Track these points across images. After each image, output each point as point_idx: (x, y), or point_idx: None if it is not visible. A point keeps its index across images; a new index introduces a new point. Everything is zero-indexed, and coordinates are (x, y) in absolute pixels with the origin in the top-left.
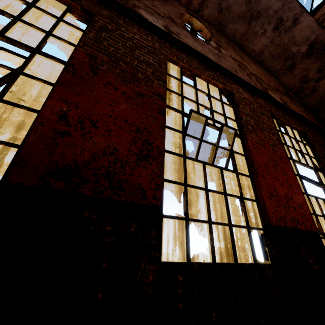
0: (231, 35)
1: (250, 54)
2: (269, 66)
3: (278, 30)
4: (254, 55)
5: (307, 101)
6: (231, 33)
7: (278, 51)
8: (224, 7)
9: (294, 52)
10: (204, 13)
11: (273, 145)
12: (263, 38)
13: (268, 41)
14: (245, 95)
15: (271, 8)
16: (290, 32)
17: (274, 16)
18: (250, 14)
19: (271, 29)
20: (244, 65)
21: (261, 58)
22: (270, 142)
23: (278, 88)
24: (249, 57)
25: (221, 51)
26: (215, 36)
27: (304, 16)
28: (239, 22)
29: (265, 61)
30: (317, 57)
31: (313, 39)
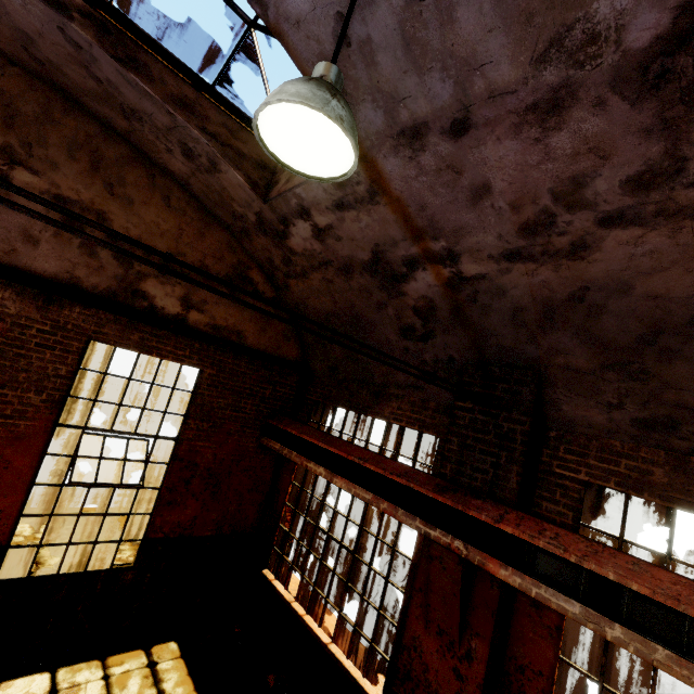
0: (105, 120)
1: (169, 173)
2: (213, 210)
3: (193, 161)
4: (176, 178)
5: (284, 297)
6: (101, 115)
7: (214, 196)
8: (45, 60)
9: (241, 213)
10: (0, 47)
11: (13, 416)
12: (175, 159)
13: (187, 169)
14: (8, 309)
15: (154, 116)
16: (217, 178)
17: (171, 134)
18: (117, 104)
19: (181, 152)
20: (98, 215)
21: (191, 189)
22: (8, 410)
23: (206, 265)
24: (157, 182)
25: (13, 178)
26: (22, 124)
27: (225, 166)
28: (104, 105)
29: (201, 198)
30: (275, 241)
31: (258, 210)
